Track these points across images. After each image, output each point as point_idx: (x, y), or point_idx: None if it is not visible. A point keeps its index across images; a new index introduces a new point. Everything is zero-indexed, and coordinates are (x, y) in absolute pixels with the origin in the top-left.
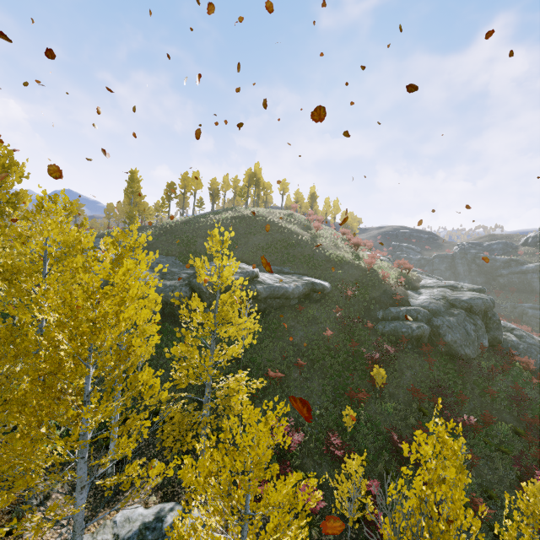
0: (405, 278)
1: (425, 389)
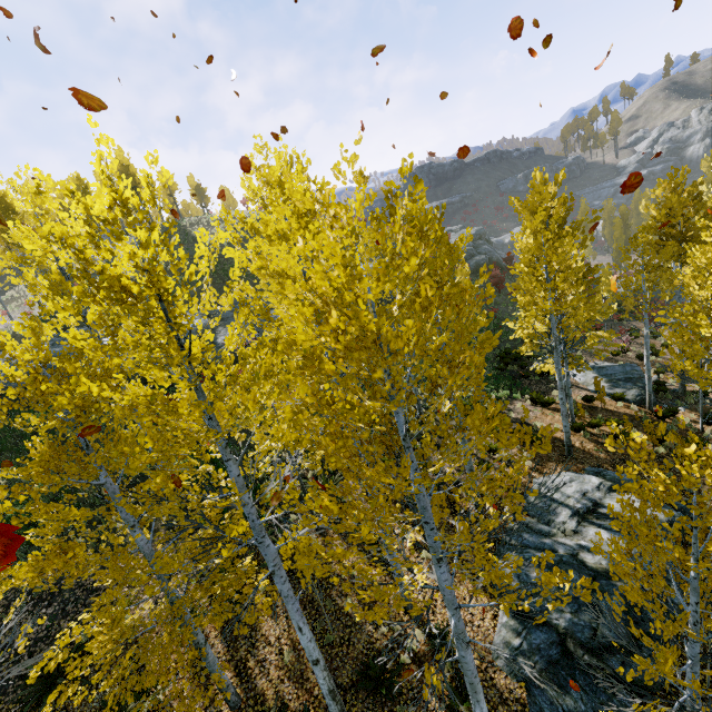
0: None
1: None
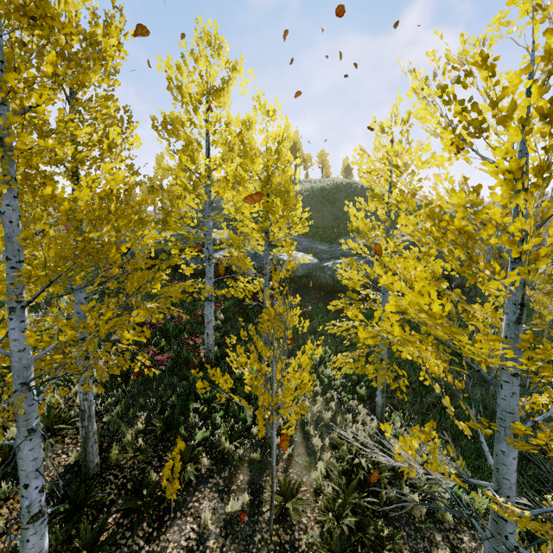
0: None
1: None
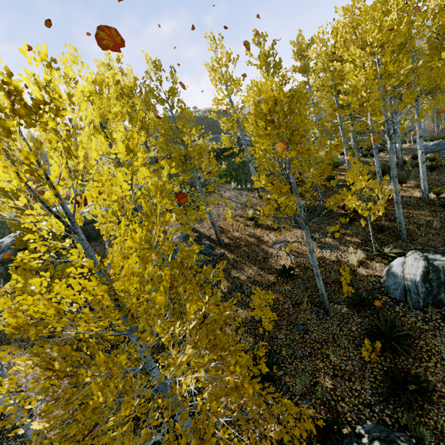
0: None
1: None
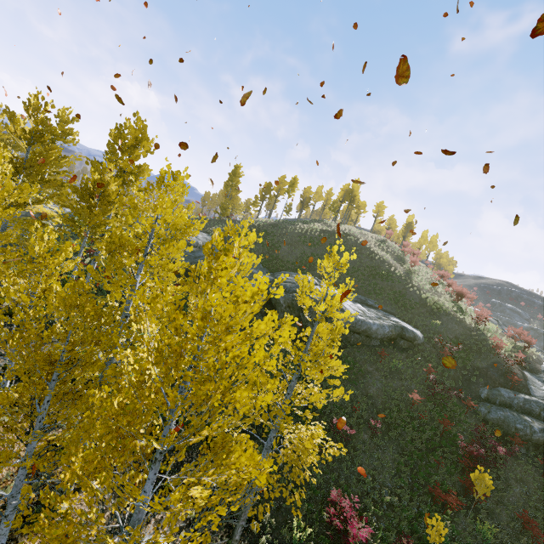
0: (525, 355)
1: (542, 522)
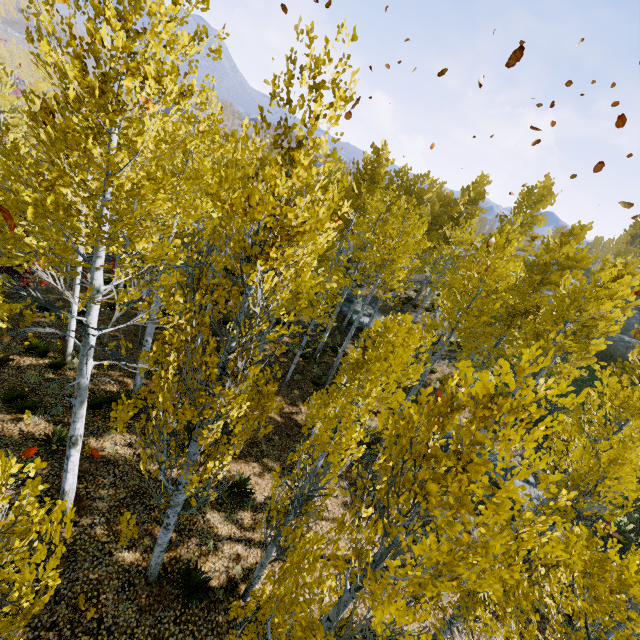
0: None
1: None
